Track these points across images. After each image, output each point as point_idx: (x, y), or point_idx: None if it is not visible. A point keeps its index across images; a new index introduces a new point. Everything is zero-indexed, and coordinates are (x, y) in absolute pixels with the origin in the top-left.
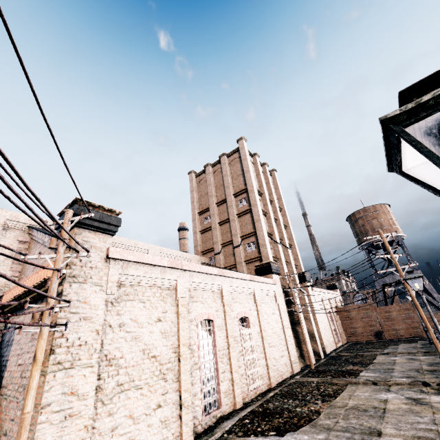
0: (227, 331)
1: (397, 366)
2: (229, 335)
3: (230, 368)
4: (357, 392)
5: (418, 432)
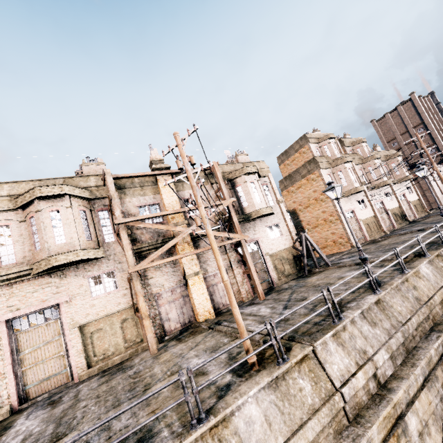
0: None
1: None
2: None
3: None
4: None
5: None
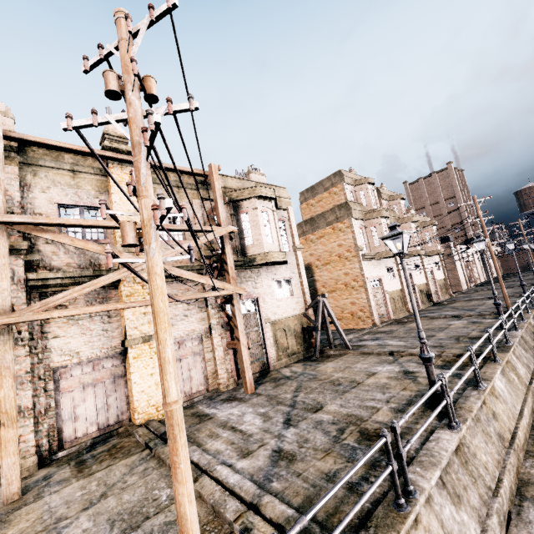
0: (470, 265)
1: (532, 274)
2: (471, 266)
3: (472, 275)
4: (515, 278)
5: (532, 277)
